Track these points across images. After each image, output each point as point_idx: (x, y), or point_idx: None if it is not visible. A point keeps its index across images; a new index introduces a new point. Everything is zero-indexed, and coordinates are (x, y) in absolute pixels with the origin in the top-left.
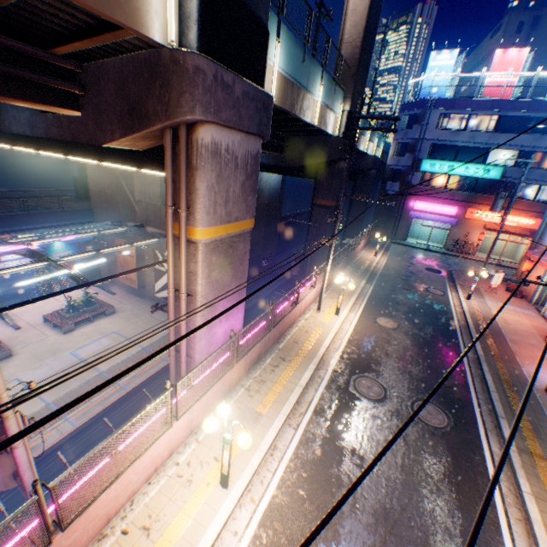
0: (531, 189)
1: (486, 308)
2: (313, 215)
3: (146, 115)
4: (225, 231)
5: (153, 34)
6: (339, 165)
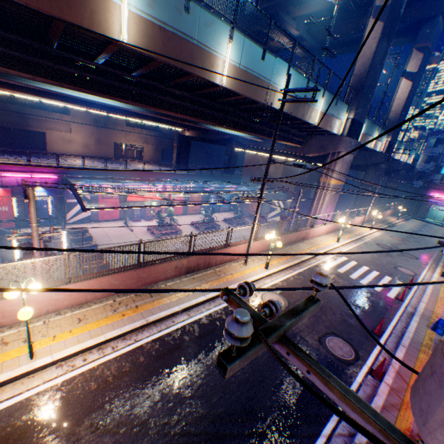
0: None
1: None
2: (360, 189)
3: (326, 149)
4: (337, 183)
5: (337, 133)
6: (380, 166)
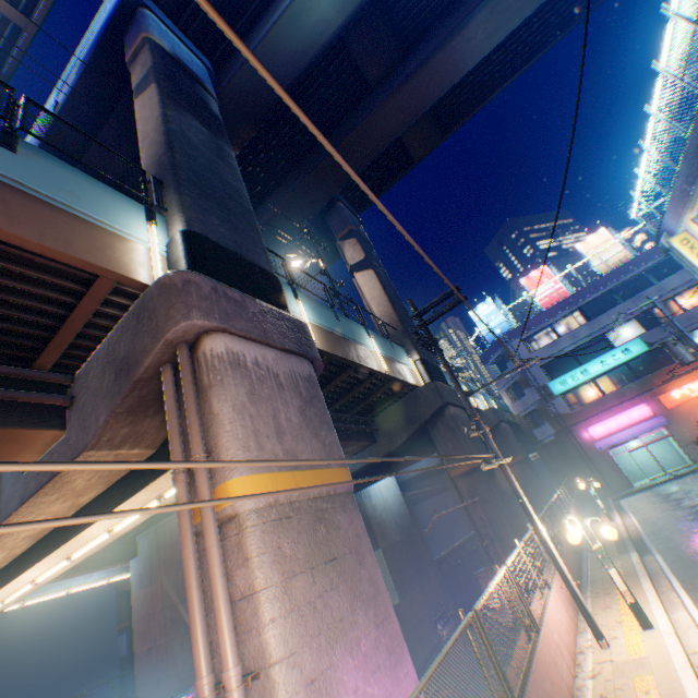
0: (695, 335)
1: None
2: (463, 494)
3: (136, 361)
4: (292, 482)
5: (135, 276)
6: (449, 410)
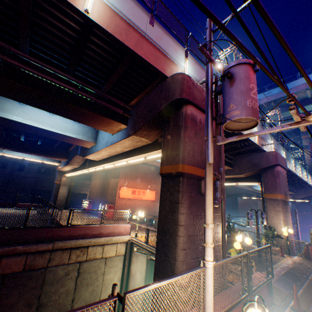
0: None
1: None
2: None
3: (309, 193)
4: None
5: None
6: None
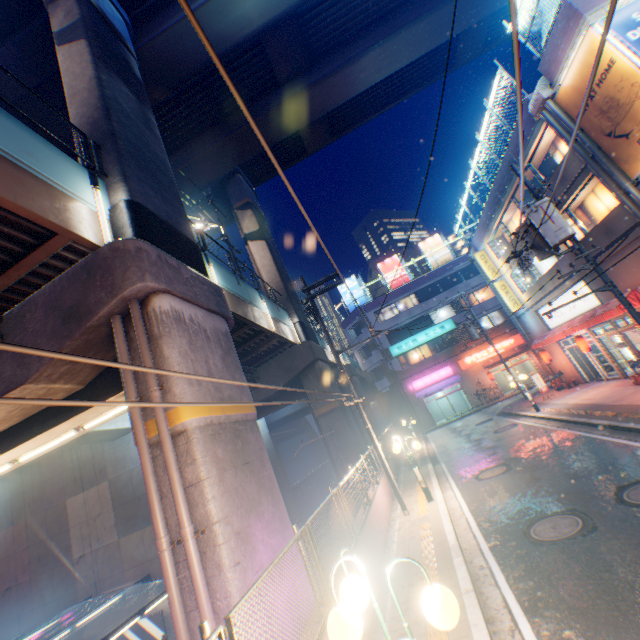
0: (483, 320)
1: (561, 404)
2: (323, 429)
3: (88, 310)
4: (221, 410)
5: (89, 237)
6: (318, 364)
